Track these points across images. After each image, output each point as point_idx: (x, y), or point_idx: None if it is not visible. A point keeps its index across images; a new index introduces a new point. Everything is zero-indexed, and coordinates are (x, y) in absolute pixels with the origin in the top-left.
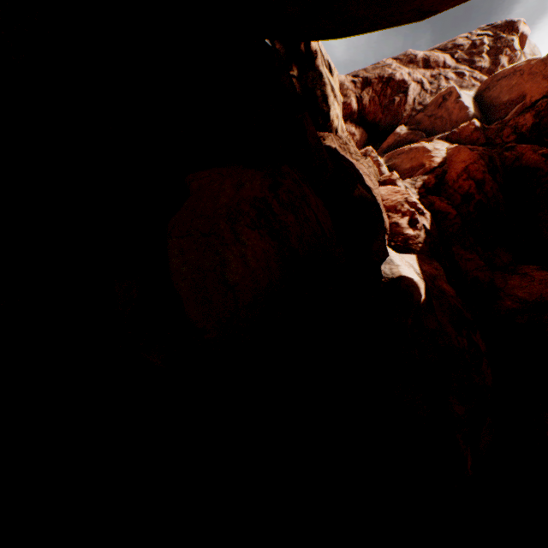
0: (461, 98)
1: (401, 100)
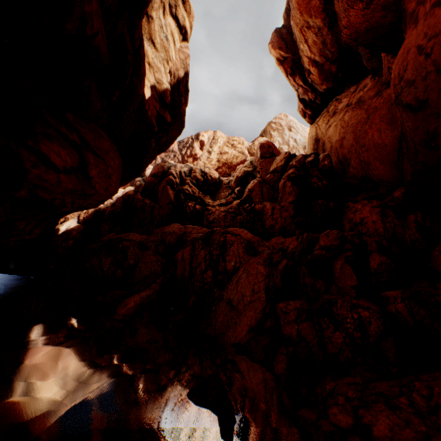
0: (146, 172)
1: None
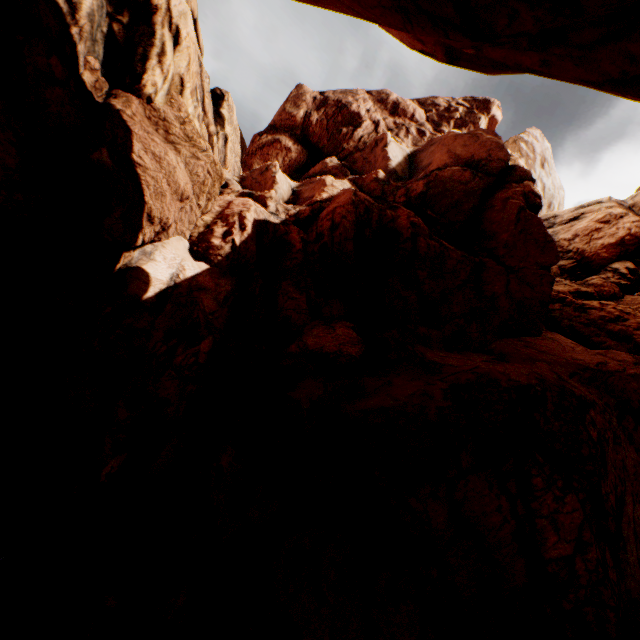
0: (387, 147)
1: (348, 133)
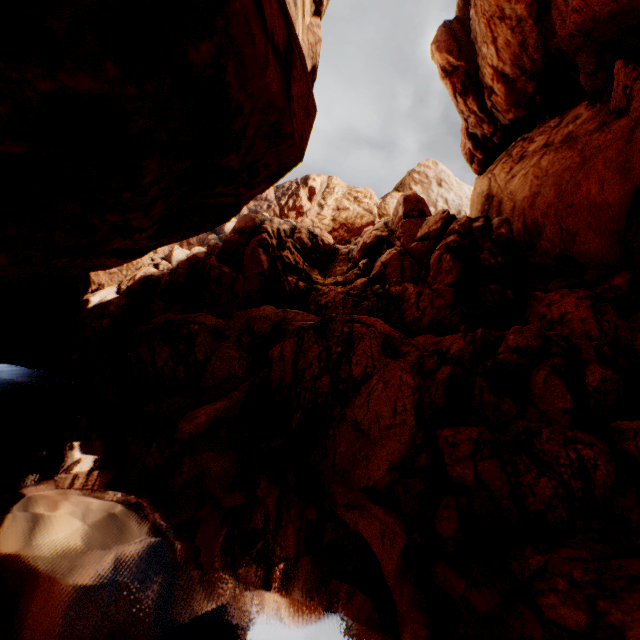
0: (225, 226)
1: None
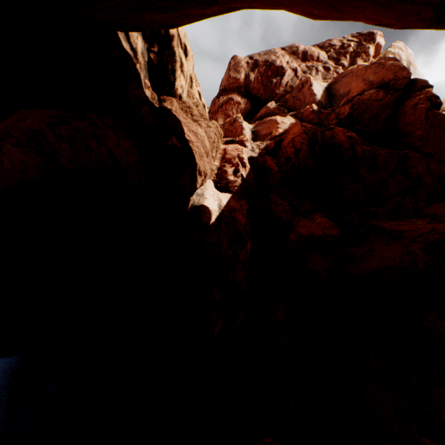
0: (312, 86)
1: (277, 82)
